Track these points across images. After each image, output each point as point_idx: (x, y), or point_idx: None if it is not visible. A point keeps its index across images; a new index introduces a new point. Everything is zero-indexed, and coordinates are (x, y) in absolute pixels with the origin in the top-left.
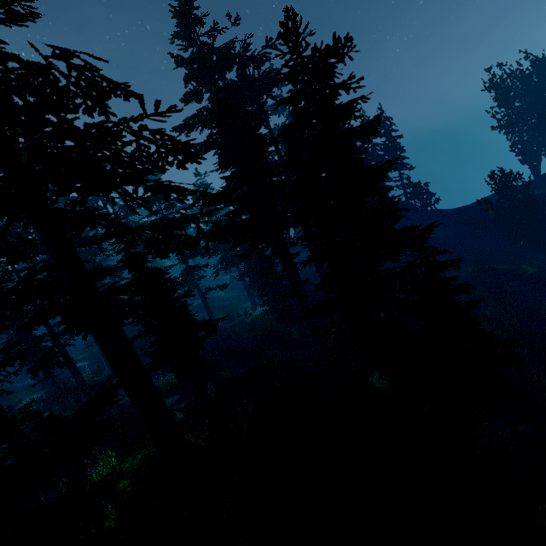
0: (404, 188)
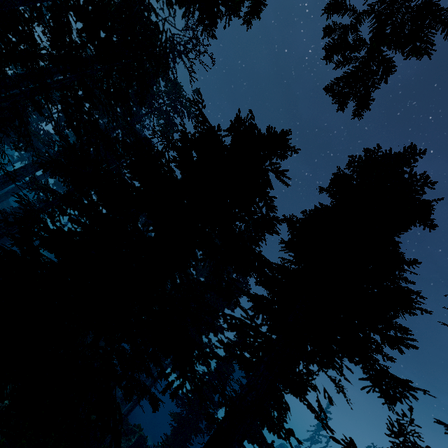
0: None
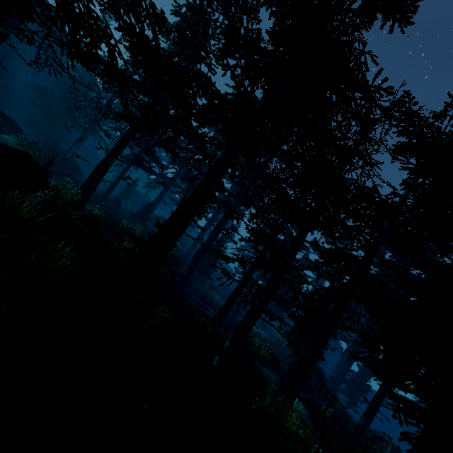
0: None
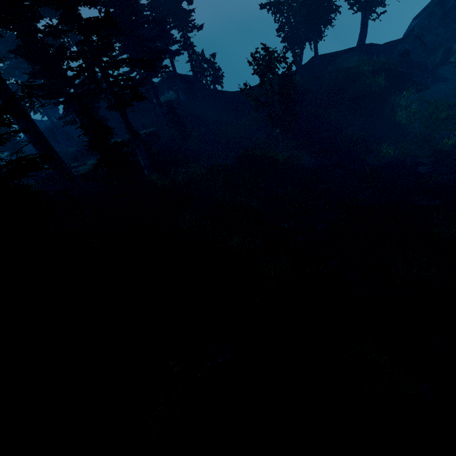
0: (190, 58)
